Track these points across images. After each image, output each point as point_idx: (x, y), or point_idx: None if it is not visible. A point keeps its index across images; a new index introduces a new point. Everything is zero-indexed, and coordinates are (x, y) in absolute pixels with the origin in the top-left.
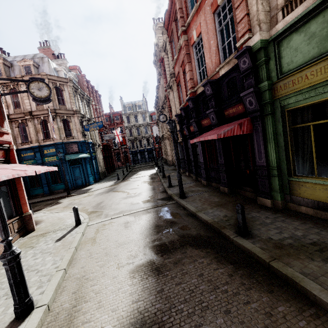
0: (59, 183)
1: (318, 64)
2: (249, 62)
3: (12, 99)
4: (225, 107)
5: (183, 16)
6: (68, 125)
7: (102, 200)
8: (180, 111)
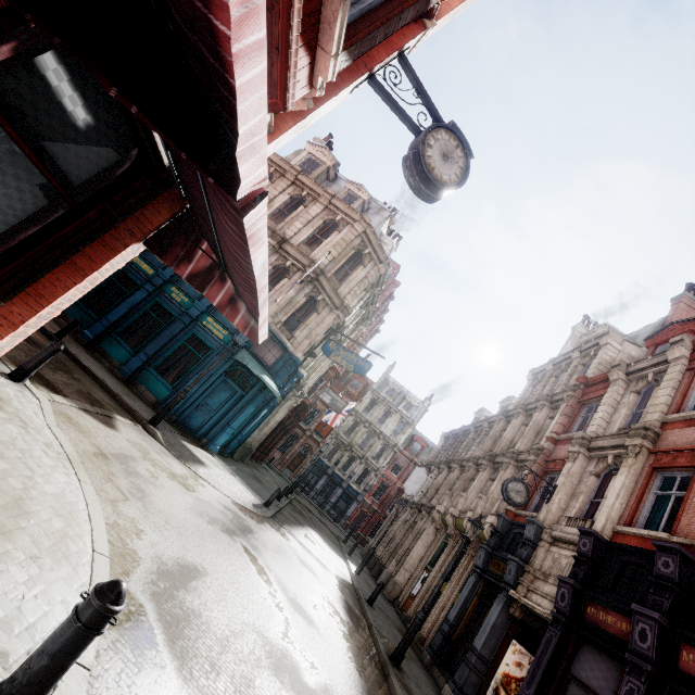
0: (166, 379)
1: None
2: None
3: (283, 205)
4: None
5: None
6: (308, 312)
7: (204, 558)
8: (611, 536)
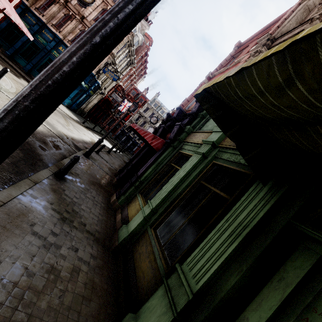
0: None
1: (208, 133)
2: (196, 109)
3: None
4: (170, 131)
5: (218, 70)
6: None
7: None
8: None
